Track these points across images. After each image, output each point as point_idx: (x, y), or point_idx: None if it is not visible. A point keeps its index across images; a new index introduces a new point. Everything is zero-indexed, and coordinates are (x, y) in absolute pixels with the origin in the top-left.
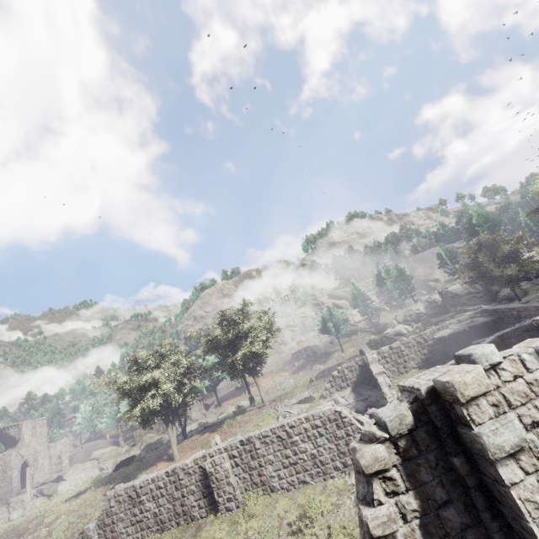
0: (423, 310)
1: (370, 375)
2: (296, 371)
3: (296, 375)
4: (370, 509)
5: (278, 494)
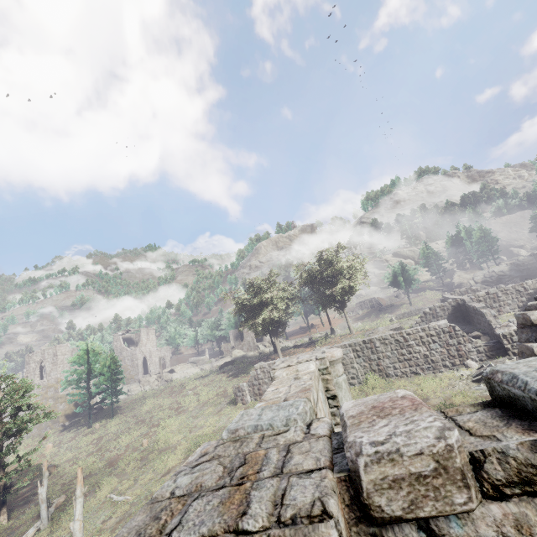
0: (507, 272)
1: (462, 315)
2: (360, 318)
3: (360, 321)
4: (534, 343)
5: (392, 379)
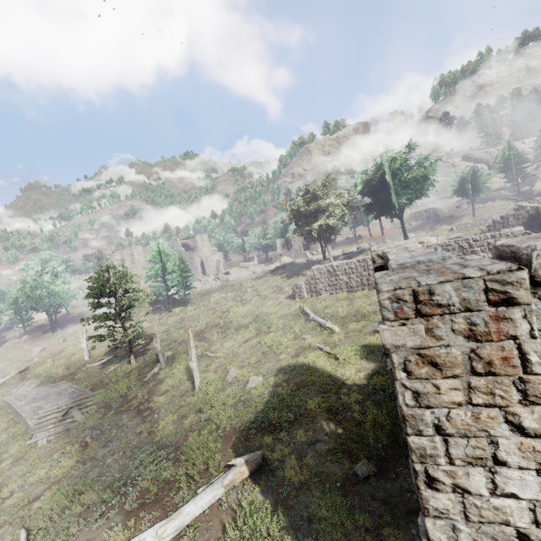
0: None
1: (539, 224)
2: (412, 230)
3: (412, 233)
4: None
5: None
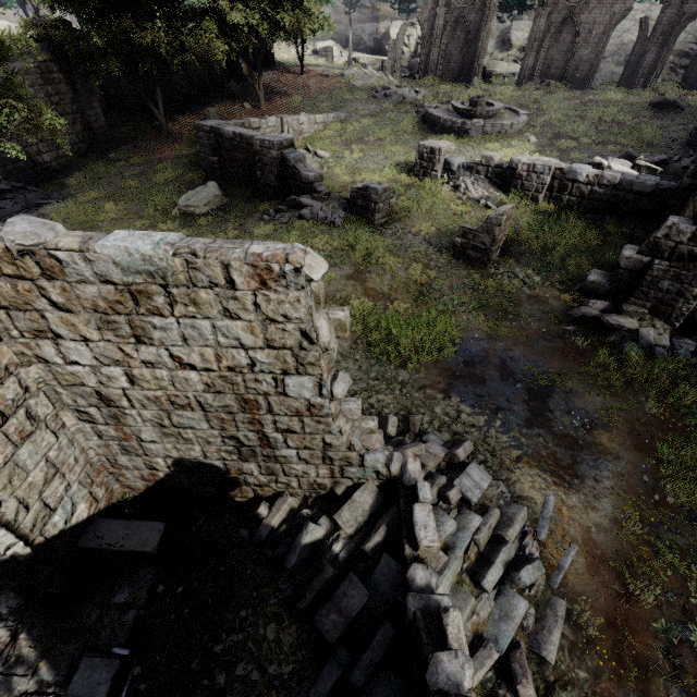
0: (367, 36)
1: None
2: None
3: None
4: None
5: None
